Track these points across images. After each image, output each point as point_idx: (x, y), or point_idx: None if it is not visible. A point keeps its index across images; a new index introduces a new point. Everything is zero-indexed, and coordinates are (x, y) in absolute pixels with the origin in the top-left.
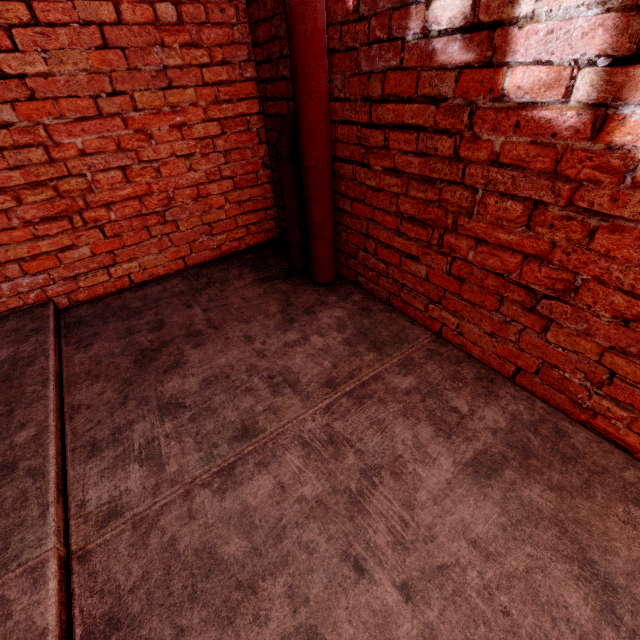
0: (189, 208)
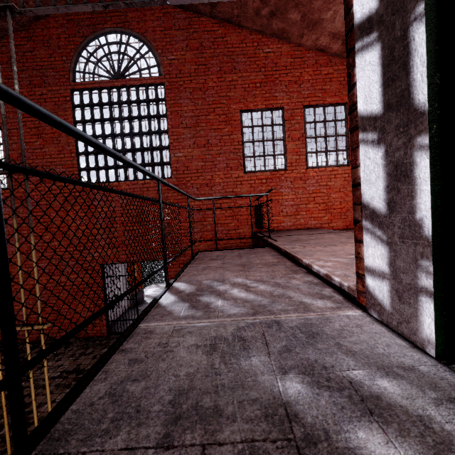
0: (352, 213)
